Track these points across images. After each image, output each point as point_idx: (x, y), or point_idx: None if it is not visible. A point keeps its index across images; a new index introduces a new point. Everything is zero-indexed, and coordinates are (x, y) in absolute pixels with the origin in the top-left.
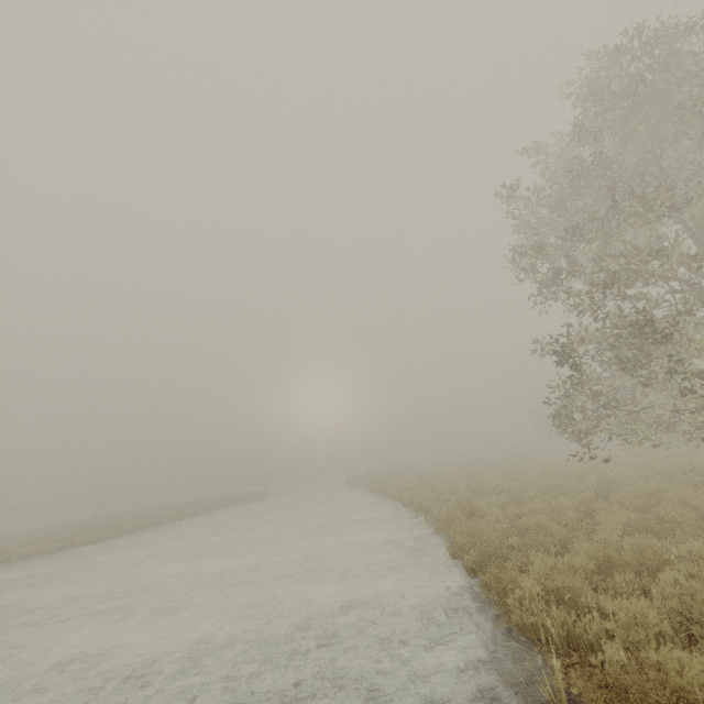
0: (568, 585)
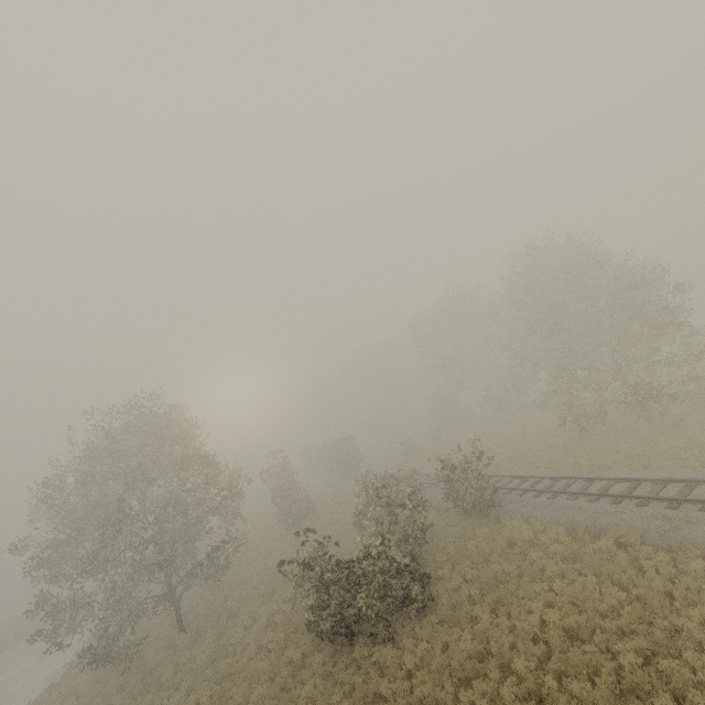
0: None
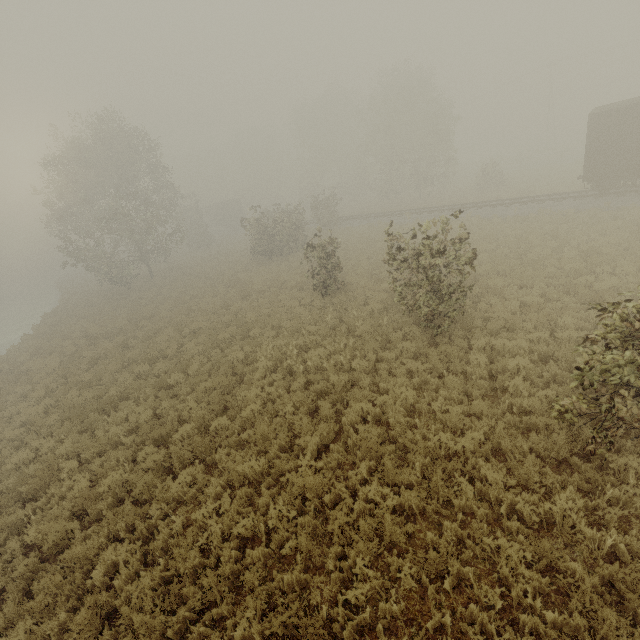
0: (46, 324)
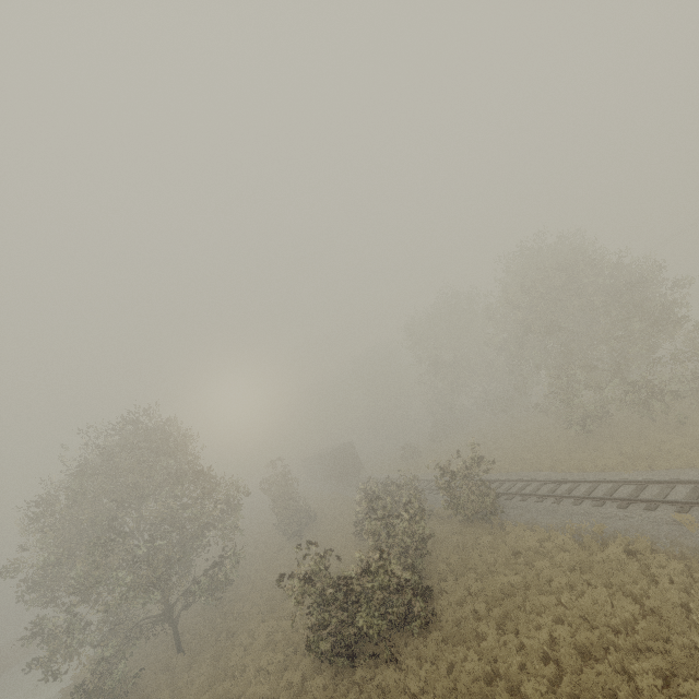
0: None
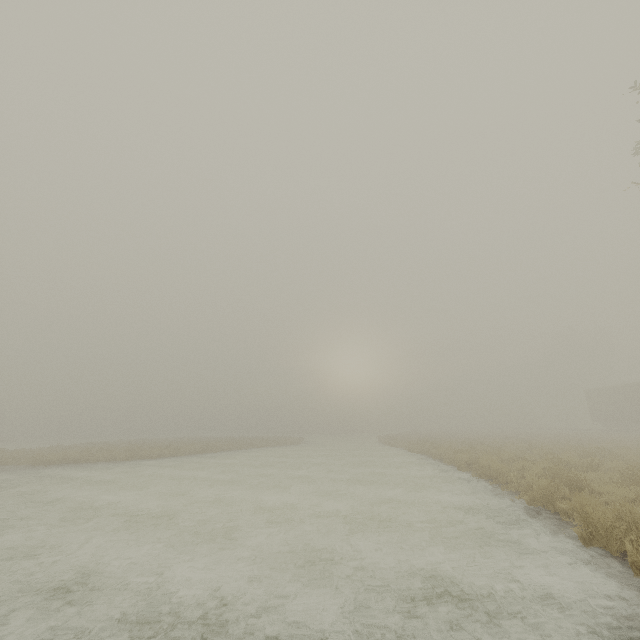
0: None
